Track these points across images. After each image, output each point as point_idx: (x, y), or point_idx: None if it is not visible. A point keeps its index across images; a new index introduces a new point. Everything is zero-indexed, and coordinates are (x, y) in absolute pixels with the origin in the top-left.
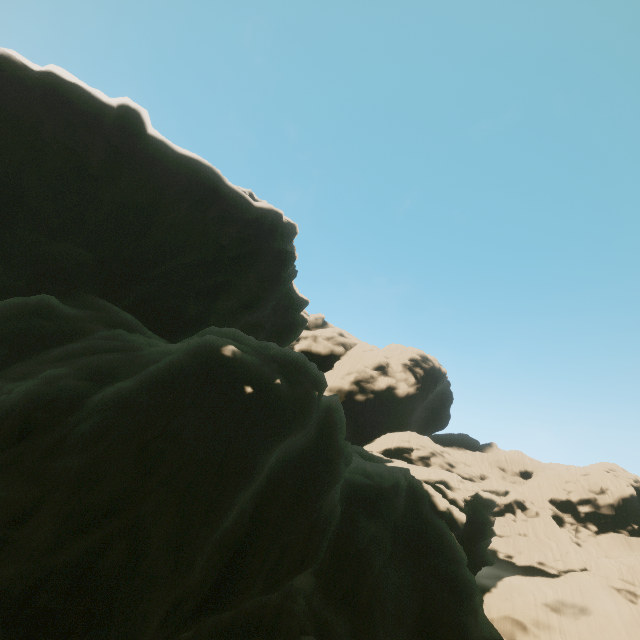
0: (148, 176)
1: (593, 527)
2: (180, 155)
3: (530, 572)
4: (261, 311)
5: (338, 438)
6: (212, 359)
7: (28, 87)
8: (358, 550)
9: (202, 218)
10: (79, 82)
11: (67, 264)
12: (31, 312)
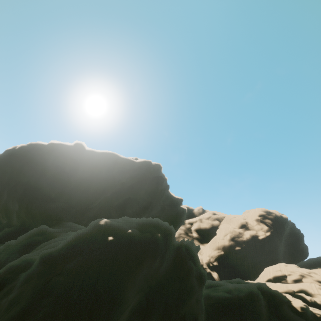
0: (88, 165)
1: None
2: (99, 153)
3: None
4: (155, 210)
5: (187, 263)
6: (94, 228)
7: (43, 150)
8: None
9: (112, 174)
10: (60, 142)
11: (56, 211)
12: (34, 234)
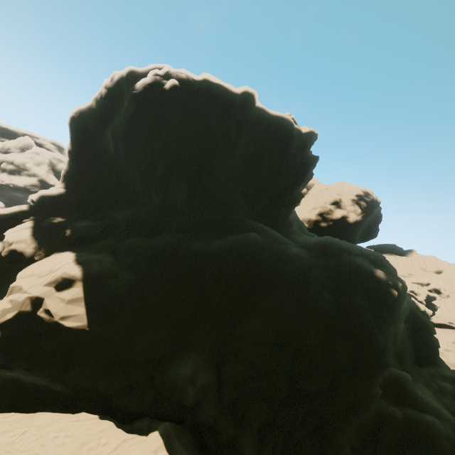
0: (254, 134)
1: None
2: (272, 116)
3: (442, 326)
4: None
5: None
6: (375, 278)
7: (201, 98)
8: None
9: (287, 158)
10: (219, 82)
11: (237, 205)
12: (256, 245)
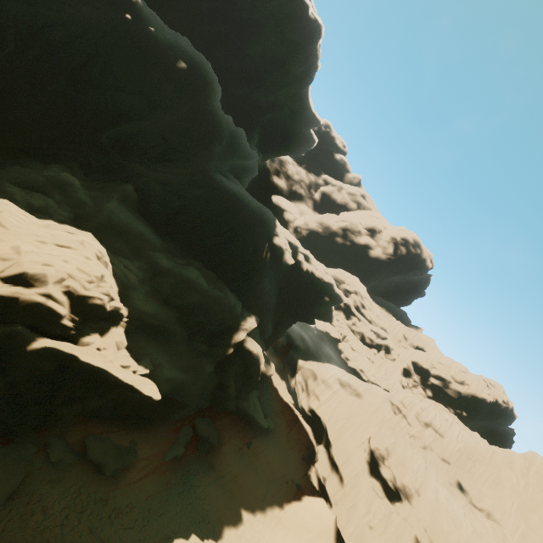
0: None
1: (429, 393)
2: None
3: (353, 373)
4: (263, 95)
5: (199, 118)
6: None
7: None
8: (194, 200)
9: None
10: None
11: None
12: None
